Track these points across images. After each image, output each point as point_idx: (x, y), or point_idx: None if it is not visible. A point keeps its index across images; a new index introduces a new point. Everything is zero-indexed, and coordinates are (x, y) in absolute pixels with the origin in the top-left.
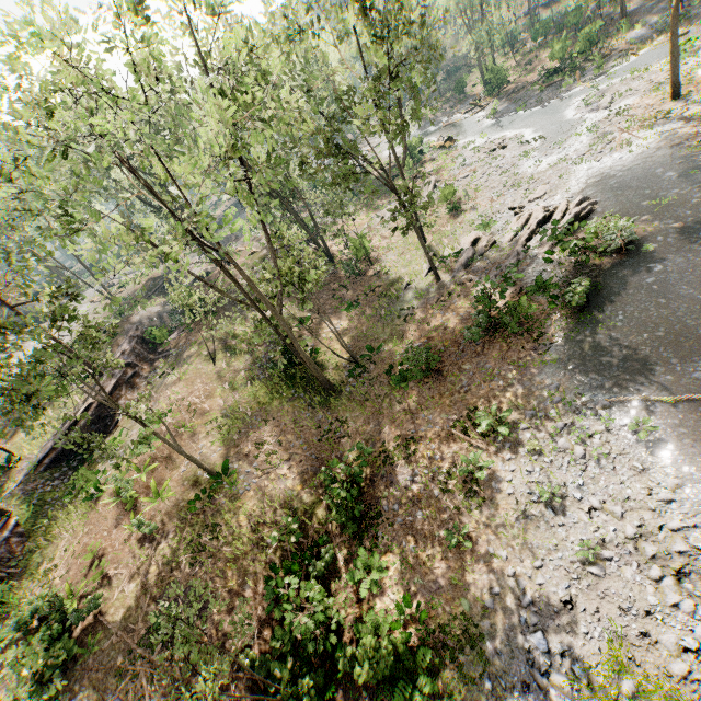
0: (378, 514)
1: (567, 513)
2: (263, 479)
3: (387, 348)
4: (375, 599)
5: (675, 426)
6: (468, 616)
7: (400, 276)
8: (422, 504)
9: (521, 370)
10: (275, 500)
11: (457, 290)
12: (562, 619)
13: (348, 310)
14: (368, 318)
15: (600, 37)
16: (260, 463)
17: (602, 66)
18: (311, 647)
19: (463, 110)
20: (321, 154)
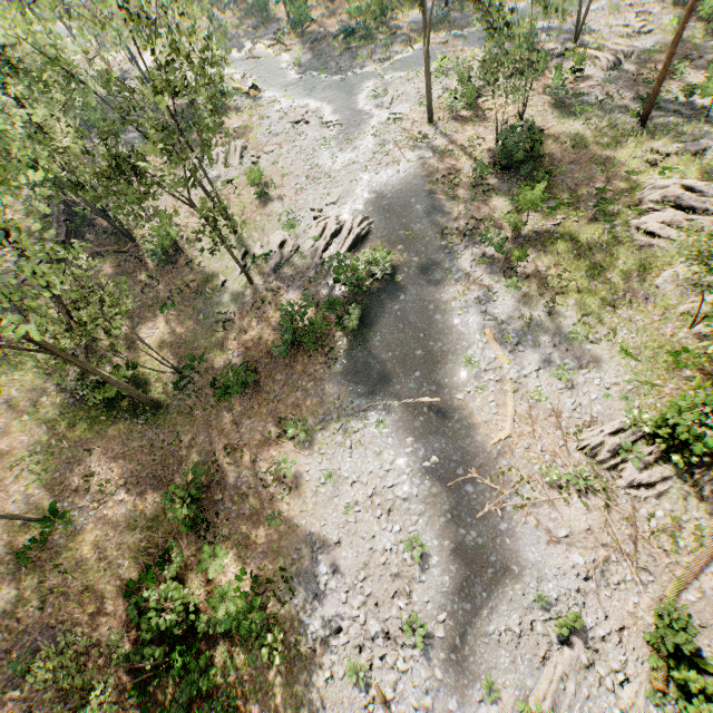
0: (217, 514)
1: (340, 487)
2: (101, 509)
3: (209, 357)
4: (221, 576)
5: (397, 422)
6: (283, 567)
7: (214, 271)
8: (250, 499)
9: (317, 381)
10: (119, 526)
11: (268, 298)
12: (334, 552)
13: (163, 310)
14: (186, 320)
15: (389, 9)
16: (93, 495)
17: (389, 50)
18: (175, 630)
19: (268, 41)
20: (101, 174)
